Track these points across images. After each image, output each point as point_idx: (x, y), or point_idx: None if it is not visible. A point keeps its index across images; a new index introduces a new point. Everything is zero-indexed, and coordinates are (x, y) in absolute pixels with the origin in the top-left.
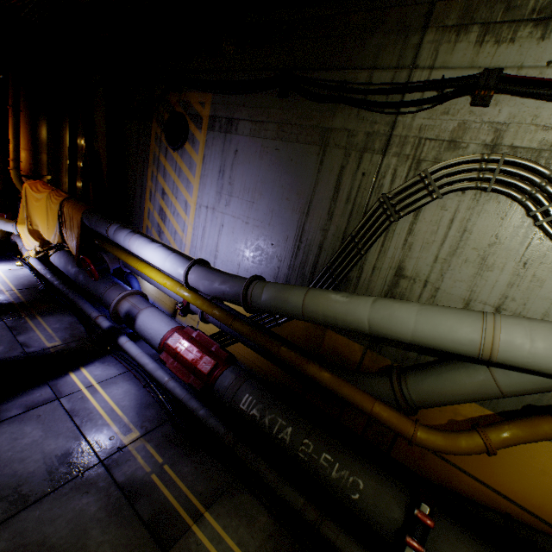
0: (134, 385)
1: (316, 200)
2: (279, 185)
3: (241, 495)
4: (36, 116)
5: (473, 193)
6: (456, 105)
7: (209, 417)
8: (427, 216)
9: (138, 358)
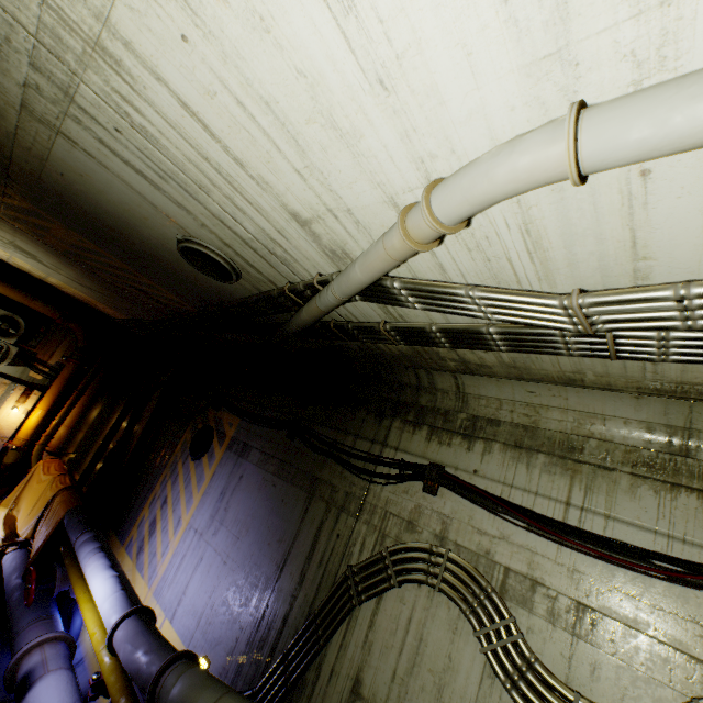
0: None
1: (293, 553)
2: (266, 525)
3: None
4: (97, 398)
5: (428, 589)
6: (413, 487)
7: None
8: (388, 607)
9: None
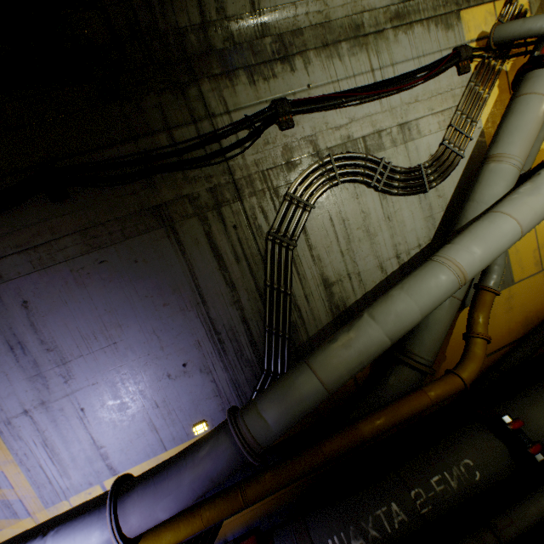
0: None
1: (203, 282)
2: (141, 298)
3: None
4: None
5: (330, 192)
6: (270, 134)
7: None
8: (313, 228)
9: None
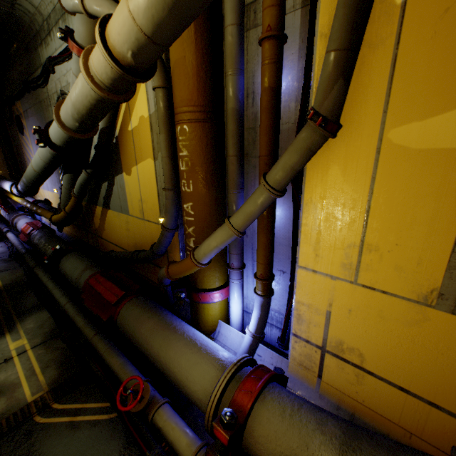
0: (4, 248)
1: None
2: None
3: (18, 270)
4: None
5: None
6: (52, 76)
7: (21, 249)
8: None
9: (10, 238)
